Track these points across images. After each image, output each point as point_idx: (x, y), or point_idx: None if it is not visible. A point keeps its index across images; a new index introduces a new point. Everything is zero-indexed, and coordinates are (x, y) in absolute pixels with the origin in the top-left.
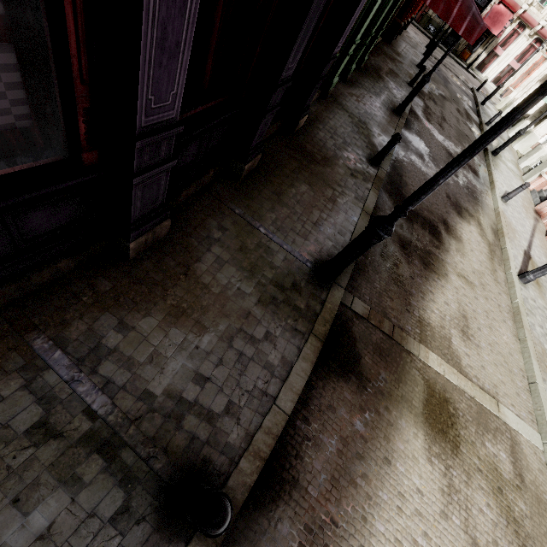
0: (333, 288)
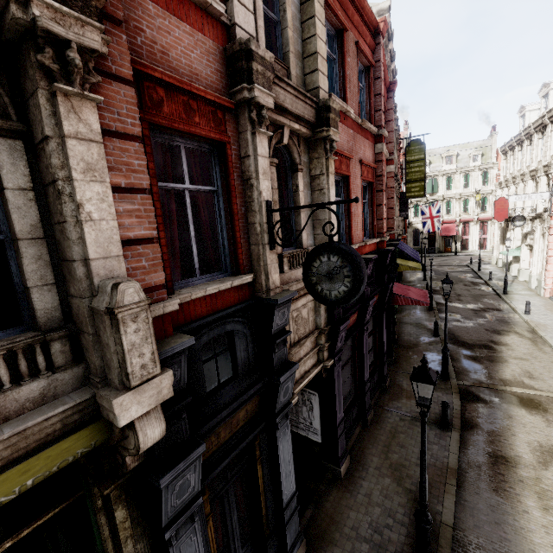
0: (451, 380)
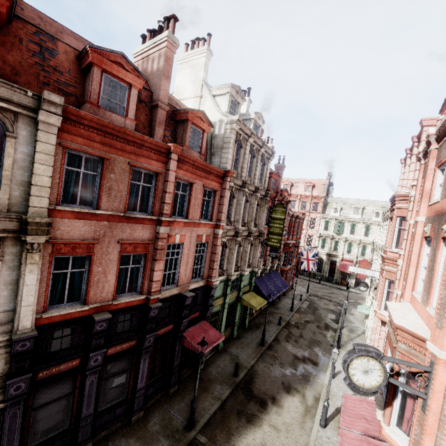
0: (192, 431)
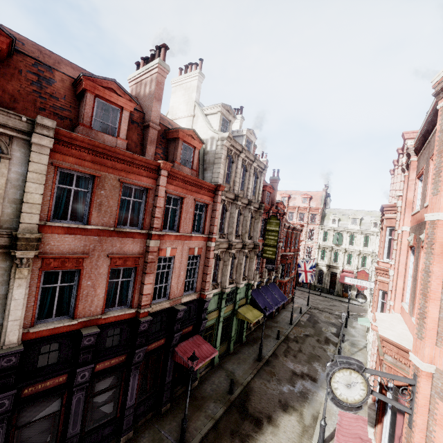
0: None
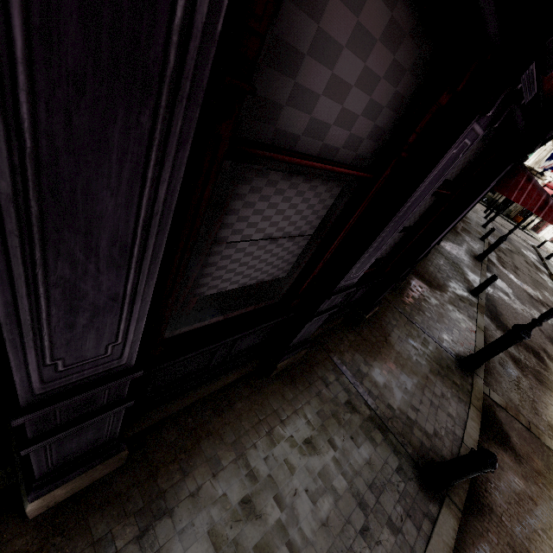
0: (475, 376)
